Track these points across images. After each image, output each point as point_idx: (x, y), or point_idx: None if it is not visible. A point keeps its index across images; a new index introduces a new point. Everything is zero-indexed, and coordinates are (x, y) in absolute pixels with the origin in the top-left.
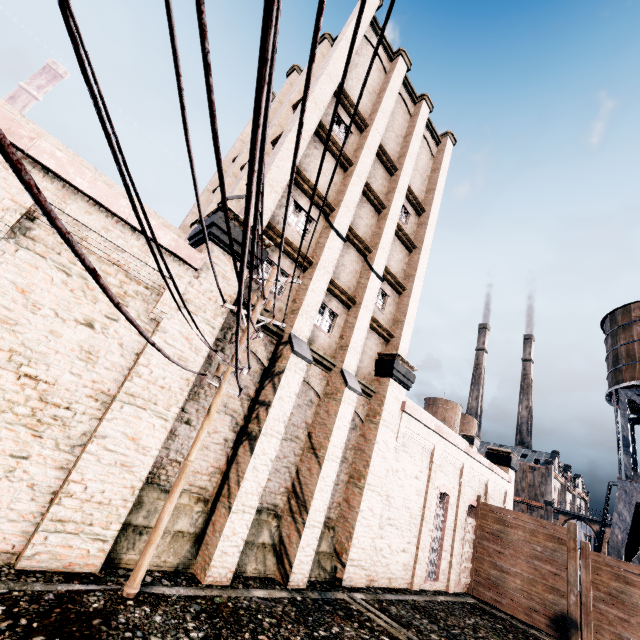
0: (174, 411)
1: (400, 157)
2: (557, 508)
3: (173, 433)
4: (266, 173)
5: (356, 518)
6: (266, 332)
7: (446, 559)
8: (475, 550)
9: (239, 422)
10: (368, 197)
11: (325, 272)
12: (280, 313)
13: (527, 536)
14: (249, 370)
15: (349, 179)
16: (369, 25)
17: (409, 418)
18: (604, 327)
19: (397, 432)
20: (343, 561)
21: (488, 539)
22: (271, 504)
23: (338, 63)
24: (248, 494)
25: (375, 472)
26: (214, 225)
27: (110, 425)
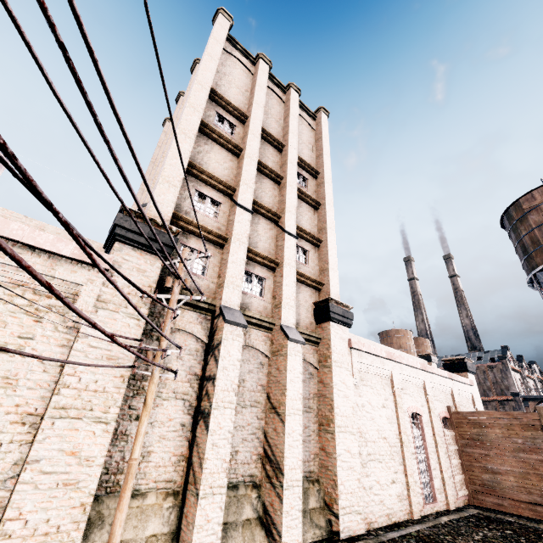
0: (113, 412)
1: (284, 136)
2: (524, 396)
3: (124, 434)
4: (161, 172)
5: (335, 464)
6: (198, 311)
7: (437, 477)
8: (462, 459)
9: (192, 403)
10: (265, 173)
11: (240, 243)
12: (208, 291)
13: (504, 432)
14: (180, 350)
15: (242, 162)
16: (227, 42)
17: (359, 353)
18: (504, 226)
19: (351, 369)
20: (335, 512)
21: (470, 445)
22: (247, 476)
23: (206, 73)
24: (213, 474)
25: (341, 413)
26: (117, 226)
27: (43, 446)
